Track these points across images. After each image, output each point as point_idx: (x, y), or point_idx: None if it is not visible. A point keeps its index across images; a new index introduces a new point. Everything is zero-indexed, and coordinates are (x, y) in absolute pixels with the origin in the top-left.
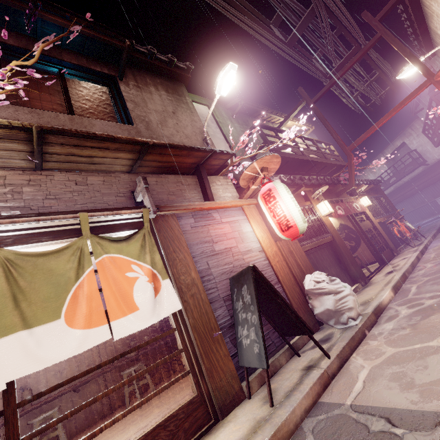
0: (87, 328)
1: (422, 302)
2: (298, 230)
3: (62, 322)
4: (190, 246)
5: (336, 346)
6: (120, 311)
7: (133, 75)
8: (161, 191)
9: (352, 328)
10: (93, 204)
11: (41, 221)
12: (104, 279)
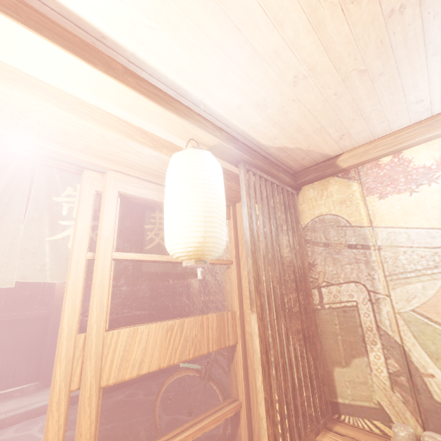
0: None
1: None
2: None
3: None
4: None
5: None
6: None
7: None
8: None
9: None
10: None
11: None
12: None
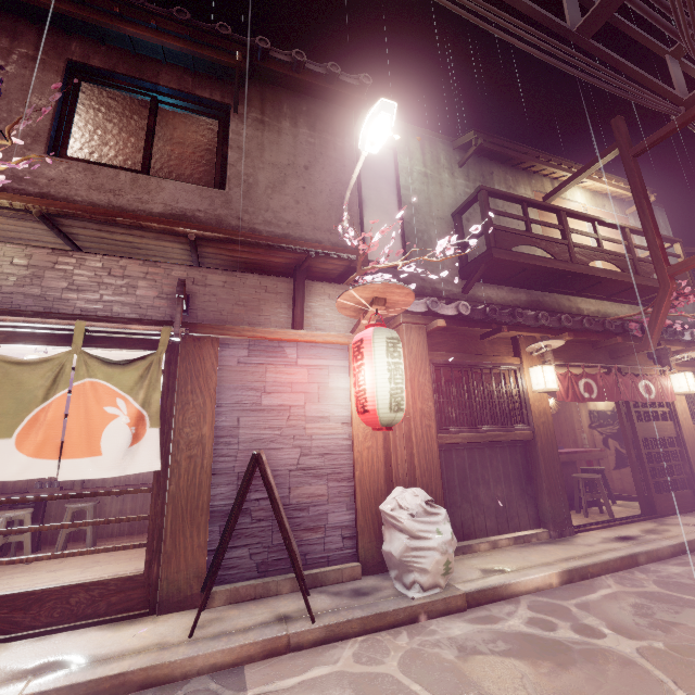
0: (34, 458)
1: (556, 626)
2: (378, 420)
3: (12, 443)
4: (223, 389)
5: (348, 611)
6: (79, 449)
7: (262, 100)
8: (225, 298)
9: (403, 600)
10: (121, 304)
11: (31, 323)
12: (76, 408)
